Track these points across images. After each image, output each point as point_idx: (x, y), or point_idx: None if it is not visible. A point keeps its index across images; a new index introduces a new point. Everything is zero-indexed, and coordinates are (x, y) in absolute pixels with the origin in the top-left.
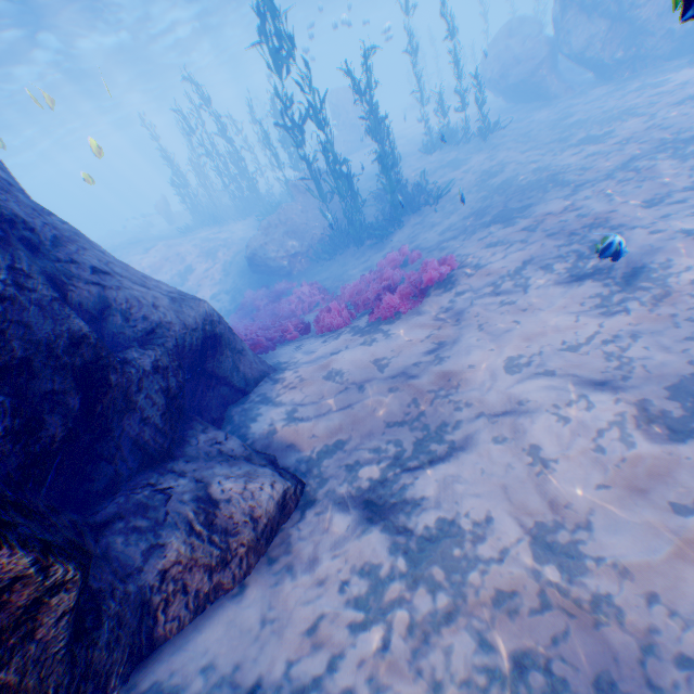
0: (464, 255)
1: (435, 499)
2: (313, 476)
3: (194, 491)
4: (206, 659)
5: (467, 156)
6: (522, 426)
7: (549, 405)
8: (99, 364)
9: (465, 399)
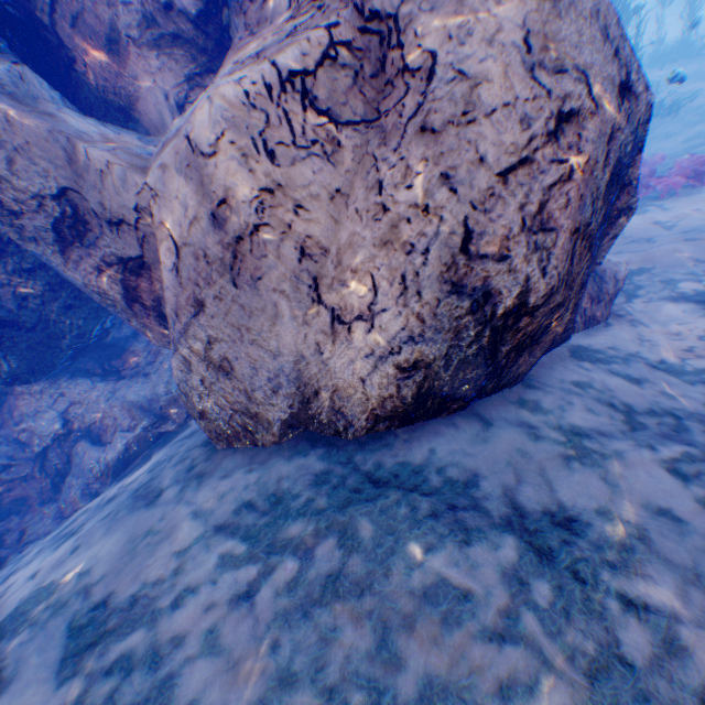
0: None
1: None
2: (626, 285)
3: None
4: (606, 345)
5: None
6: None
7: None
8: None
9: None
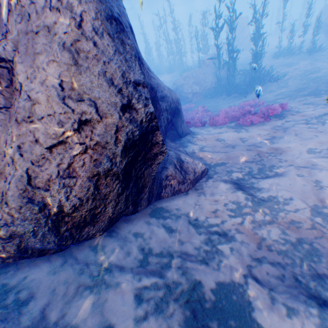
0: (289, 106)
1: (266, 188)
2: (211, 170)
3: (176, 156)
4: (177, 207)
5: (298, 62)
6: (312, 173)
7: (327, 168)
8: (155, 99)
9: (284, 159)
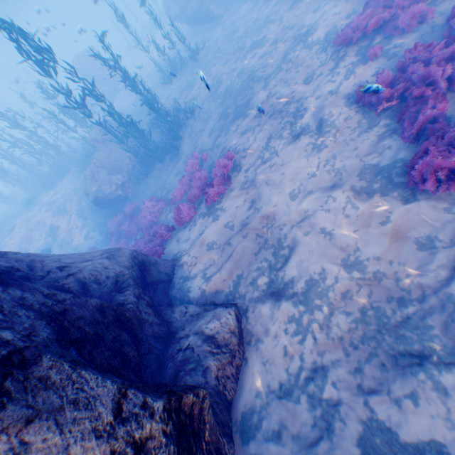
0: (232, 144)
1: (297, 274)
2: (238, 297)
3: (199, 338)
4: (254, 392)
5: (194, 77)
6: (313, 223)
7: (318, 207)
8: (118, 313)
9: (282, 223)
